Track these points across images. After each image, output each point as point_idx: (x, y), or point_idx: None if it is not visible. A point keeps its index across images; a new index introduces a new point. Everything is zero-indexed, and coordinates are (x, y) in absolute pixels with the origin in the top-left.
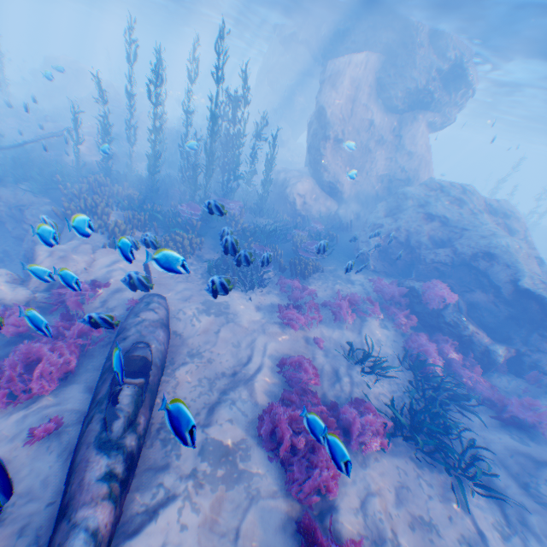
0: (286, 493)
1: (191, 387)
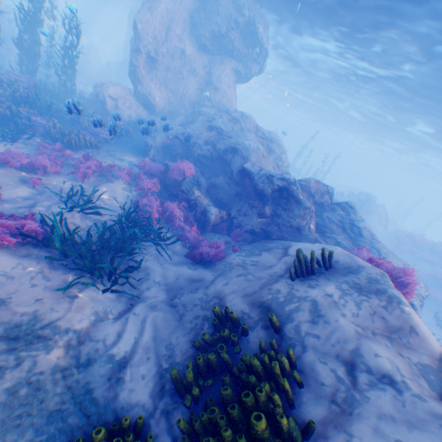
0: None
1: None
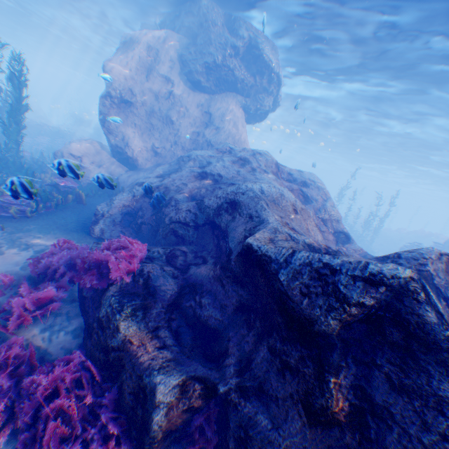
0: None
1: None
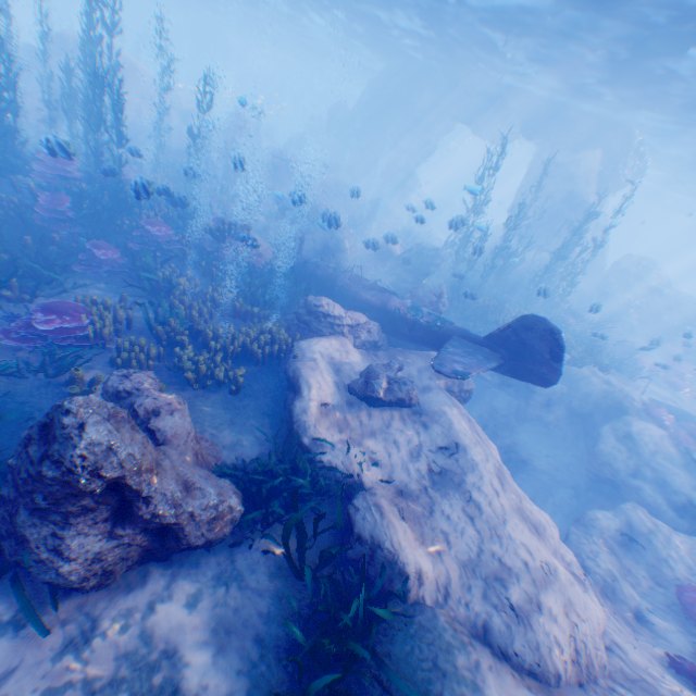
0: None
1: None
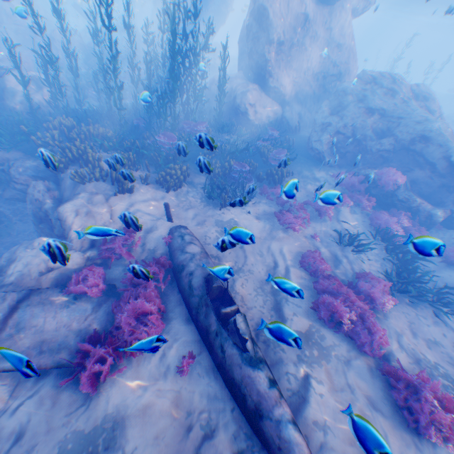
0: (360, 352)
1: (253, 297)
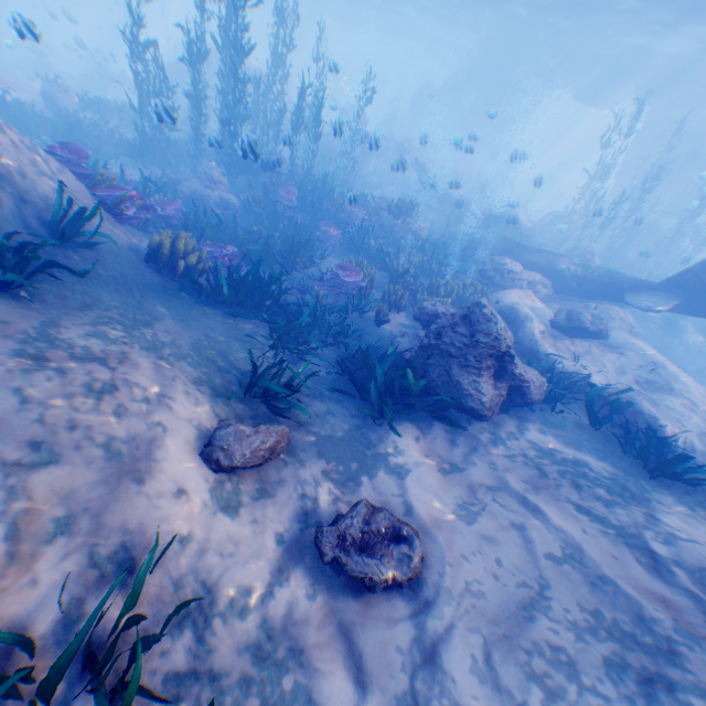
0: None
1: None
